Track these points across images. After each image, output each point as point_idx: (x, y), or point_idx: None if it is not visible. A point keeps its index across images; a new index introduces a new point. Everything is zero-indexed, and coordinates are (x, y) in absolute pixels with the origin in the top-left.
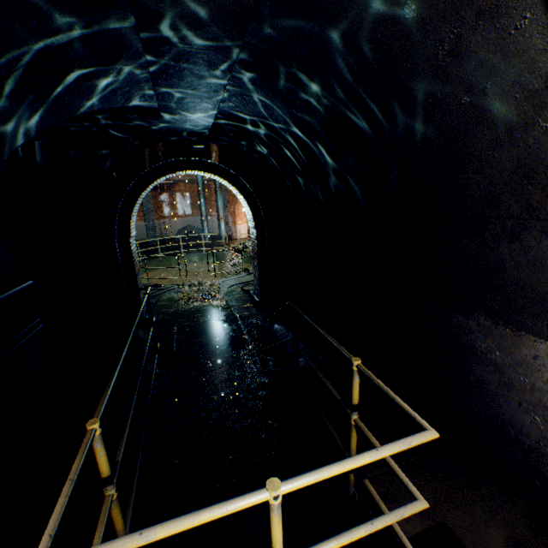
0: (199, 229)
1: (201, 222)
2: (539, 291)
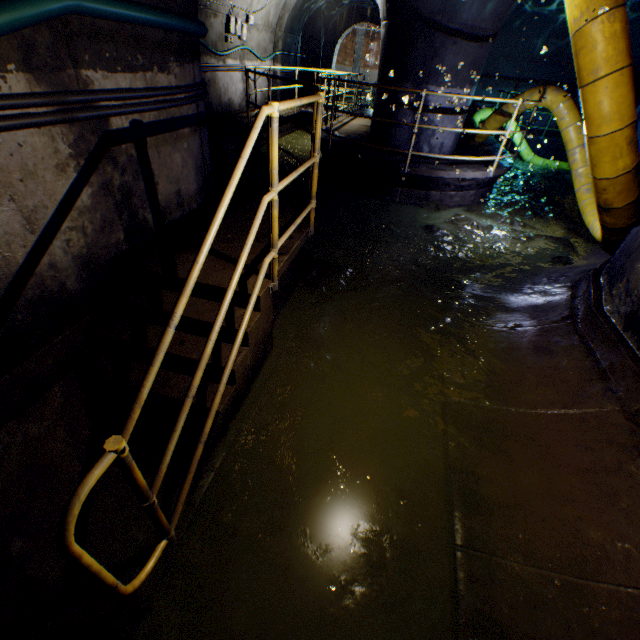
0: None
1: None
2: None
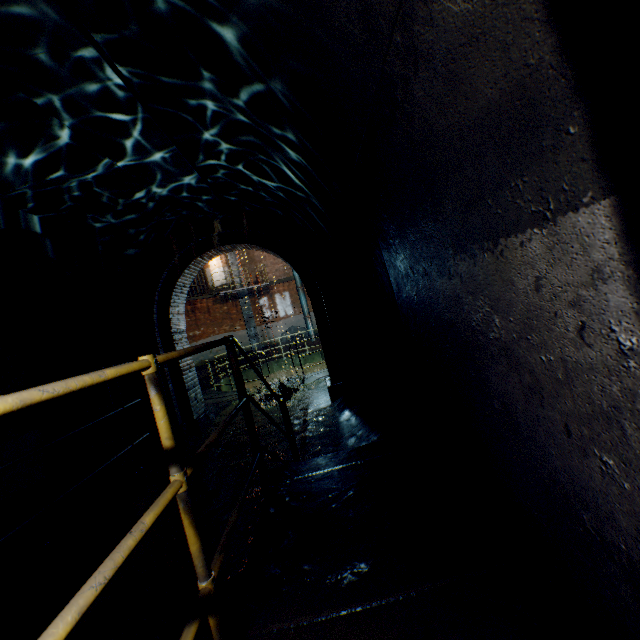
0: (303, 329)
1: (304, 320)
2: (477, 122)
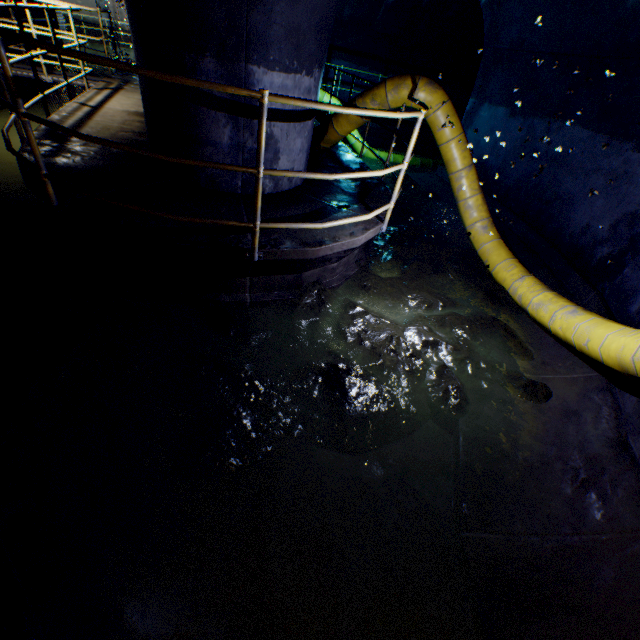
0: None
1: None
2: None
